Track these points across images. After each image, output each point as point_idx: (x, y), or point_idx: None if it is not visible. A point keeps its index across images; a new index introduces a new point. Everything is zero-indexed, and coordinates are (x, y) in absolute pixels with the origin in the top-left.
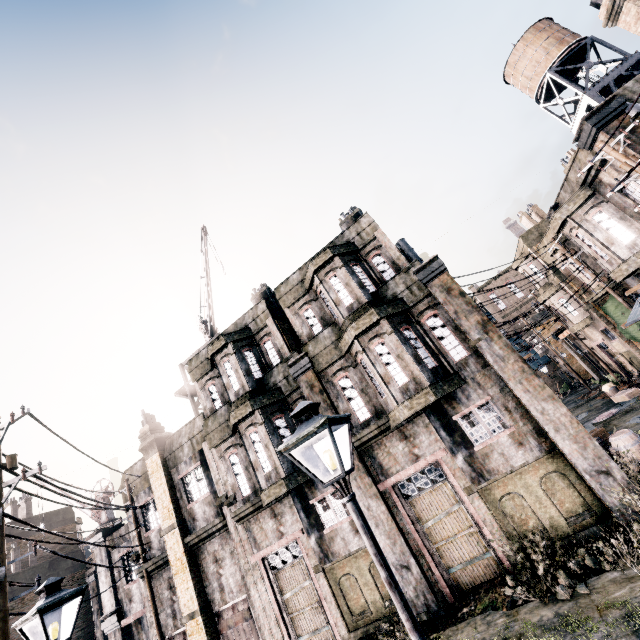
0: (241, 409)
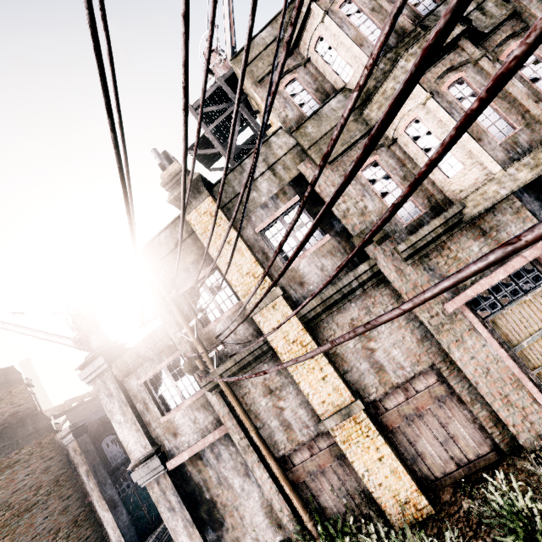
0: None
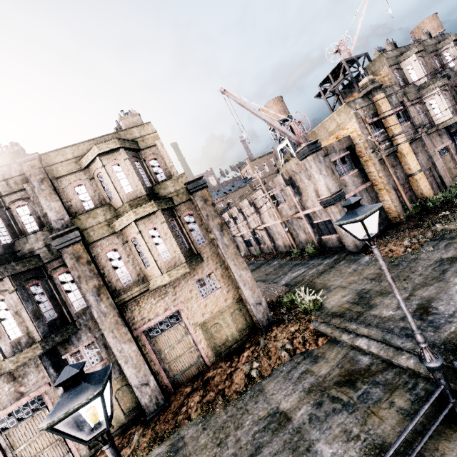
0: (444, 80)
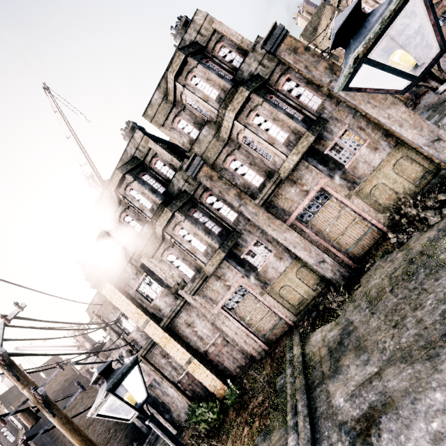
0: (163, 217)
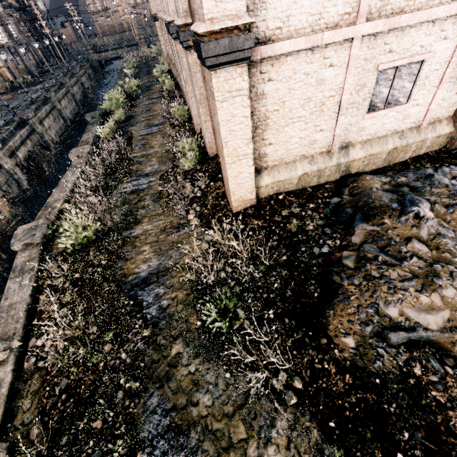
0: None
